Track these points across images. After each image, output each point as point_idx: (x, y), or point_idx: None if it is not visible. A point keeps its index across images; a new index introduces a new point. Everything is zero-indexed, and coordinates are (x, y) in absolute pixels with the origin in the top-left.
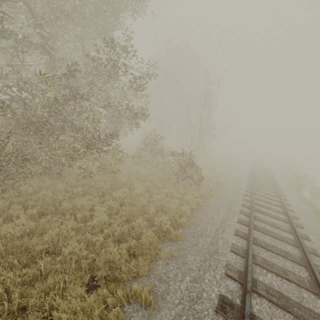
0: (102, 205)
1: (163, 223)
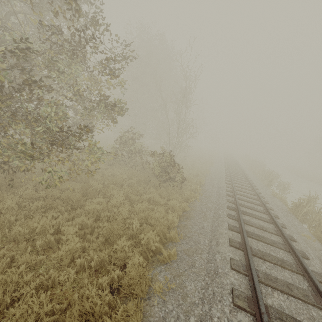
0: (71, 222)
1: (151, 241)
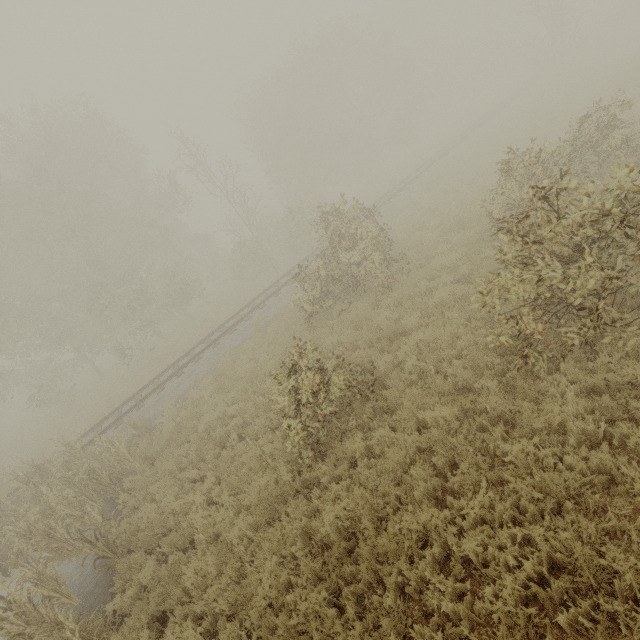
0: None
1: None
